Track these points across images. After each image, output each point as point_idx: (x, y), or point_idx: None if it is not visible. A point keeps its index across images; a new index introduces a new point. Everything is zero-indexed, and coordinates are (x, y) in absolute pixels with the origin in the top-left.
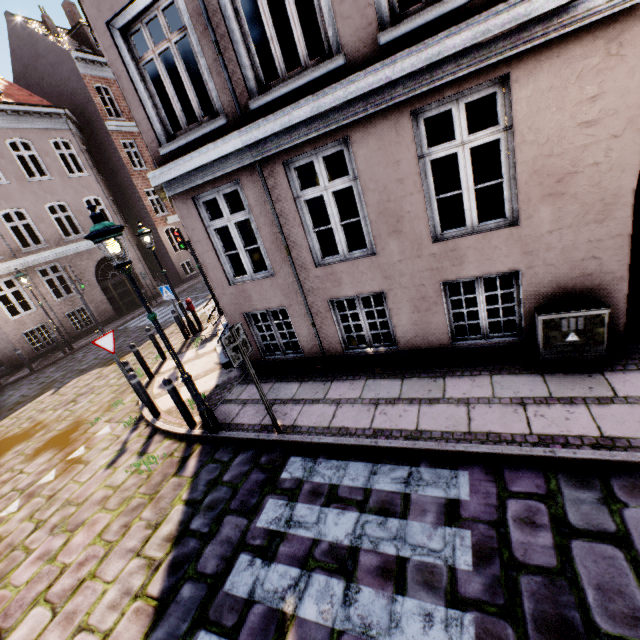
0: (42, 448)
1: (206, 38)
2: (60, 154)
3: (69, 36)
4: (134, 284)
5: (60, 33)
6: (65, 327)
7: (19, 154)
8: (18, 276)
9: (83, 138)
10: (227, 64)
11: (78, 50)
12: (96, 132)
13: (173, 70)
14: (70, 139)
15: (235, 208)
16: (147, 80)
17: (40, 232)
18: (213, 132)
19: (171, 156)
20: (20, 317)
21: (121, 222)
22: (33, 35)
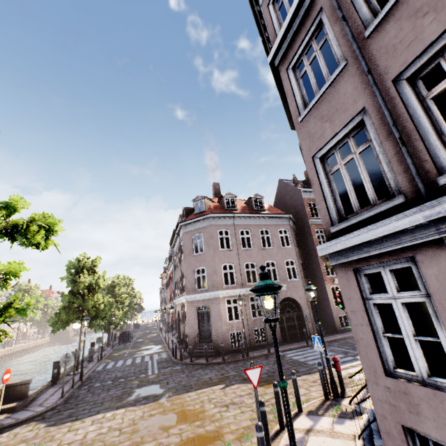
0: (190, 440)
1: (389, 139)
2: (282, 236)
3: (302, 183)
4: (274, 342)
5: (298, 182)
6: (250, 337)
7: (262, 236)
8: (238, 298)
9: (295, 228)
10: (410, 152)
11: (304, 188)
12: (302, 225)
13: (356, 183)
14: (288, 229)
15: (399, 282)
16: (331, 183)
17: (258, 275)
18: (385, 211)
19: (339, 233)
20: (232, 322)
21: (302, 277)
22: (286, 185)
